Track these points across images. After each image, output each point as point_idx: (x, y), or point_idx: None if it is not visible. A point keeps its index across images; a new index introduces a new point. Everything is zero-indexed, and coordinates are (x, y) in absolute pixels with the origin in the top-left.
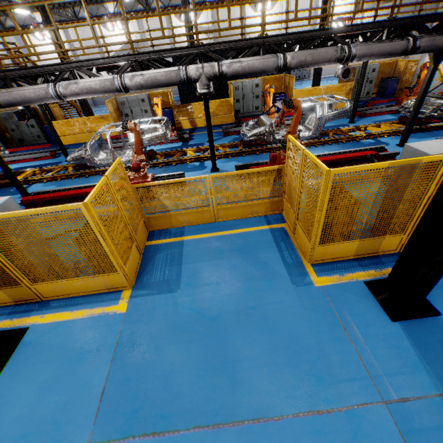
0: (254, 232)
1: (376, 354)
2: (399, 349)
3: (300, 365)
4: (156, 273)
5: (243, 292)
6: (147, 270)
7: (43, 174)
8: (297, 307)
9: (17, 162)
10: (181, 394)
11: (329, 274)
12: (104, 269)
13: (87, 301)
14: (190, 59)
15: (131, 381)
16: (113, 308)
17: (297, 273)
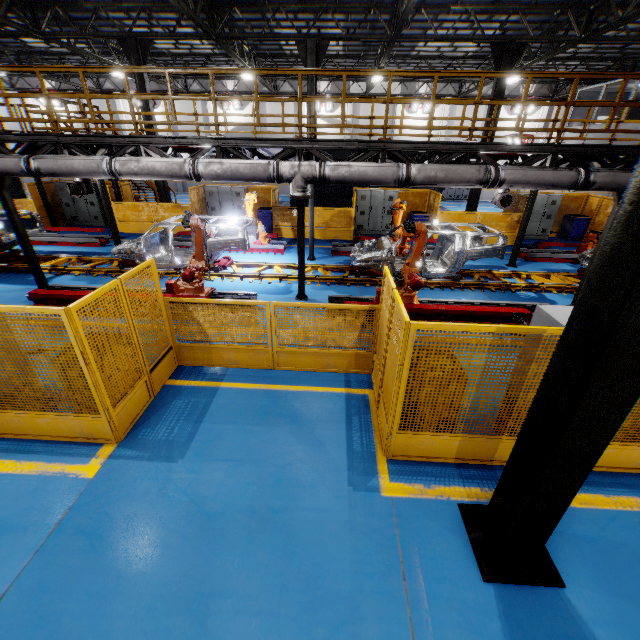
0: (322, 395)
1: (441, 633)
2: (481, 634)
3: (312, 626)
4: (161, 427)
5: (272, 483)
6: (150, 420)
7: (79, 265)
8: (343, 524)
9: (56, 244)
10: (111, 632)
11: (408, 480)
12: (89, 407)
13: (48, 450)
14: (286, 154)
15: (49, 591)
16: (78, 468)
17: (362, 468)
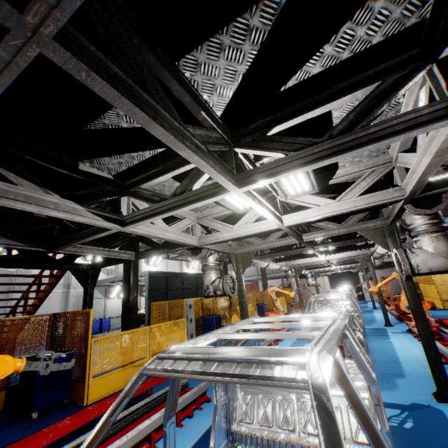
0: None
1: None
2: None
3: None
4: None
5: None
6: None
7: None
8: None
9: None
10: None
11: None
12: None
13: None
14: None
15: None
16: None
17: None
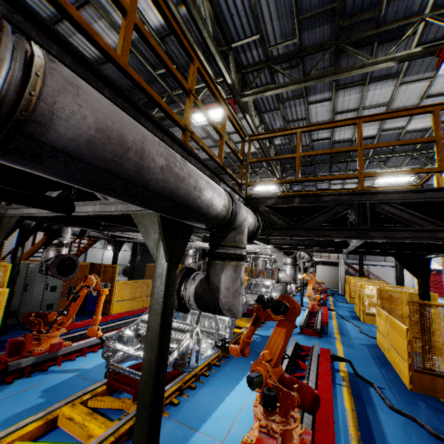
0: None
1: None
2: None
3: None
4: None
5: None
6: None
7: None
8: None
9: None
10: None
11: None
12: None
13: None
14: None
15: None
16: None
17: None
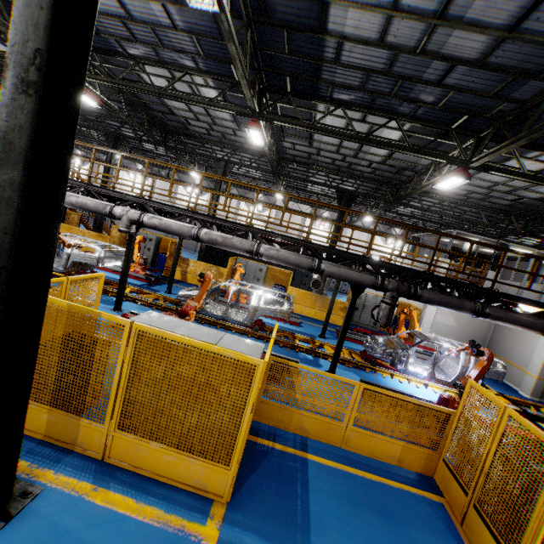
0: None
1: None
2: None
3: None
4: None
5: None
6: None
7: None
8: None
9: None
10: None
11: None
12: None
13: None
14: (128, 204)
15: None
16: None
17: None
